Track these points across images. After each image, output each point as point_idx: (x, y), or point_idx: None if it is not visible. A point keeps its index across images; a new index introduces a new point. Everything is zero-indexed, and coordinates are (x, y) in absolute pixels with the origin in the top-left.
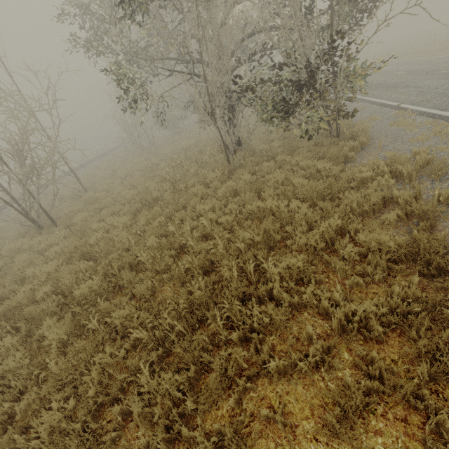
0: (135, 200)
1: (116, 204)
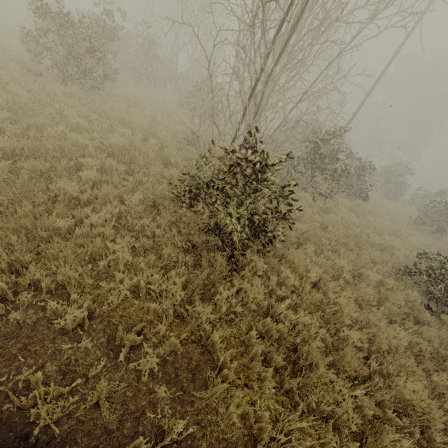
0: None
1: None
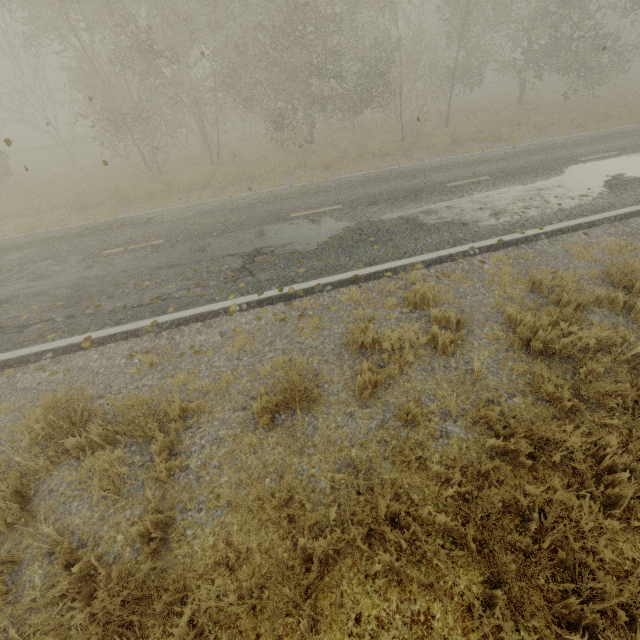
0: None
1: None
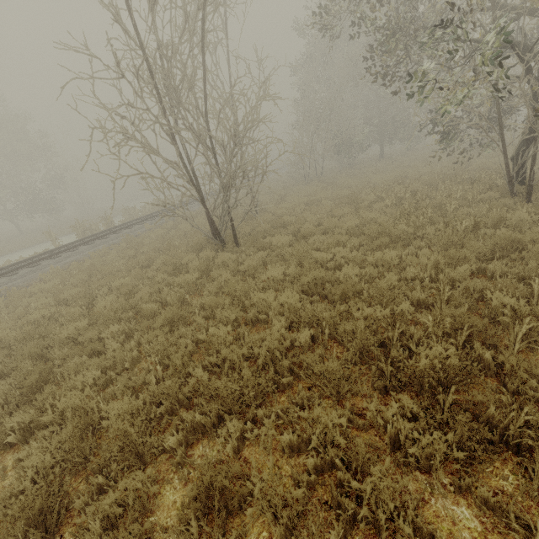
0: (371, 231)
1: (319, 233)
